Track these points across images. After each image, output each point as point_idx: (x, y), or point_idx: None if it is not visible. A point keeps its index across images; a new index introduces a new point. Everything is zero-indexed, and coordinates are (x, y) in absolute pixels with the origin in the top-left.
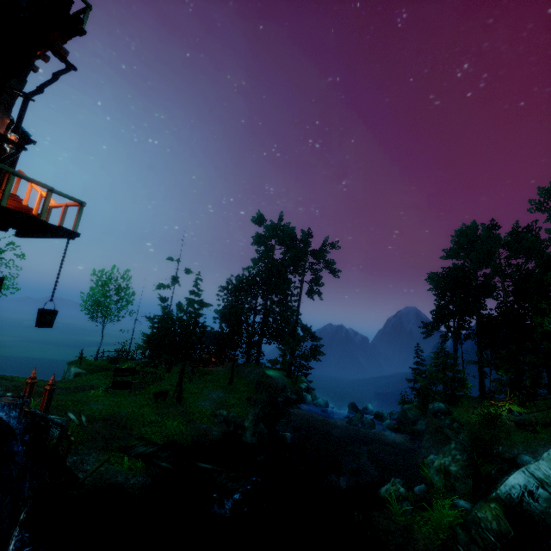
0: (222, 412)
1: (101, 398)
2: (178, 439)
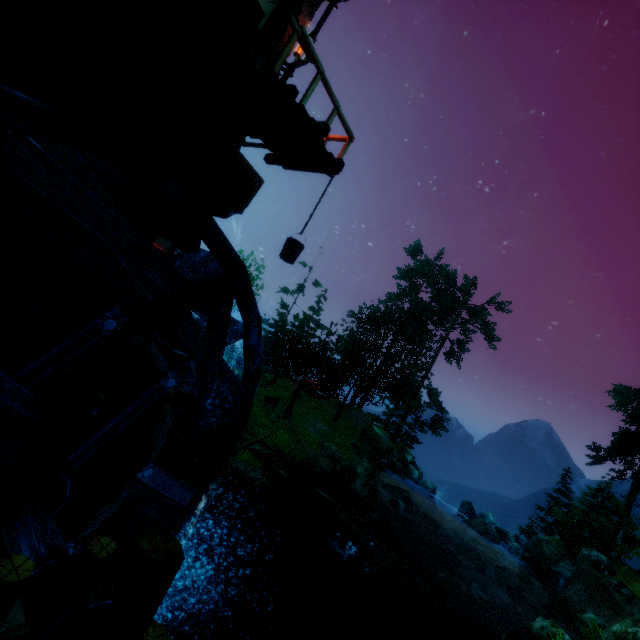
0: (331, 446)
1: None
2: (287, 454)
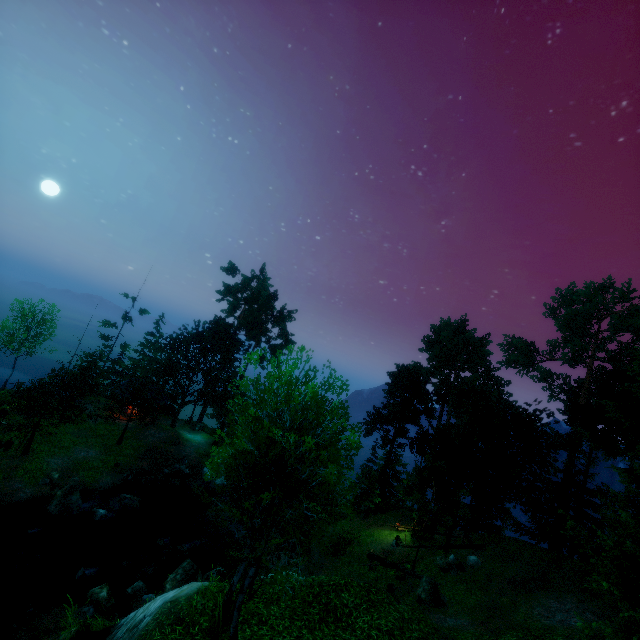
0: (53, 475)
1: None
2: None
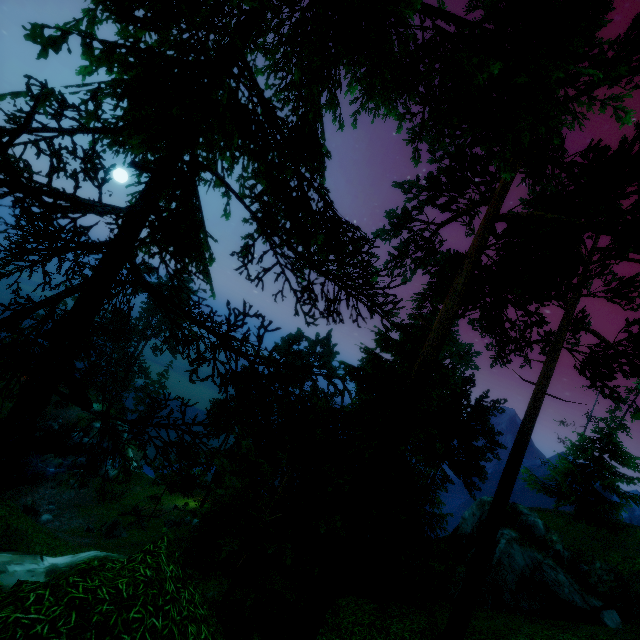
0: None
1: None
2: None
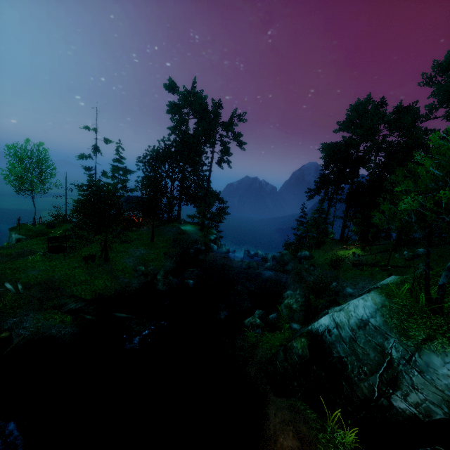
0: (141, 268)
1: (38, 263)
2: (104, 293)
